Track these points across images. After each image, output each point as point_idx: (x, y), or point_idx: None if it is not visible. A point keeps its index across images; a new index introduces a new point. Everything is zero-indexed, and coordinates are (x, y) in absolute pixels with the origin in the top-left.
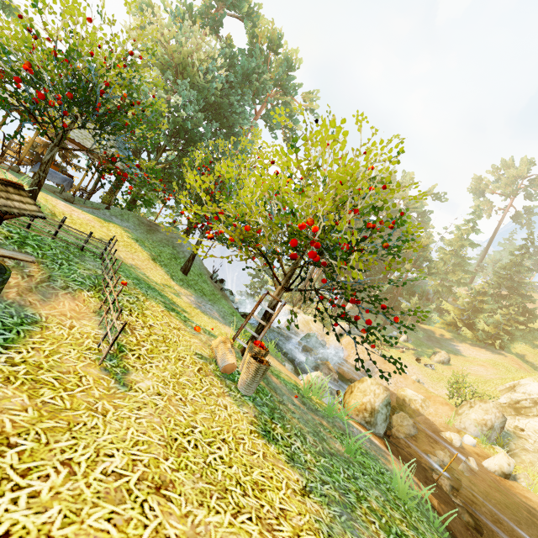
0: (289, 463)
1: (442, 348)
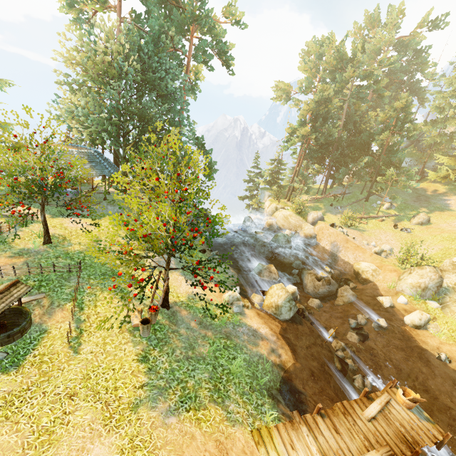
0: (146, 372)
1: (429, 206)
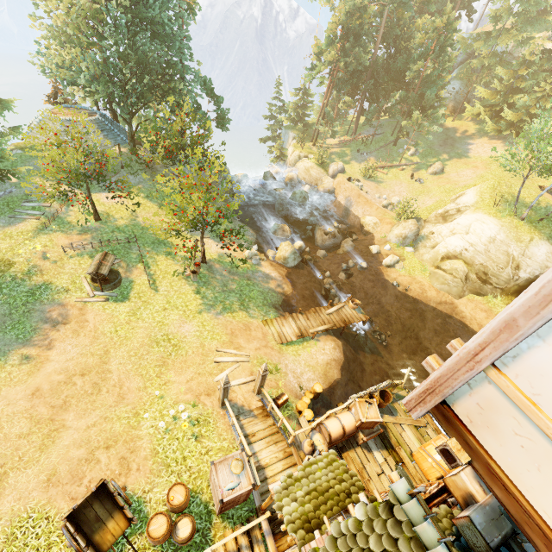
0: (201, 299)
1: (451, 152)
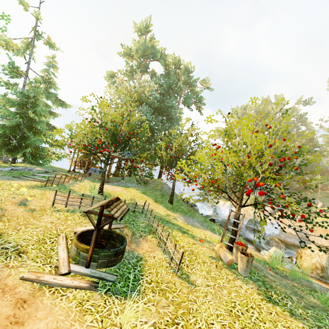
0: (292, 316)
1: None
